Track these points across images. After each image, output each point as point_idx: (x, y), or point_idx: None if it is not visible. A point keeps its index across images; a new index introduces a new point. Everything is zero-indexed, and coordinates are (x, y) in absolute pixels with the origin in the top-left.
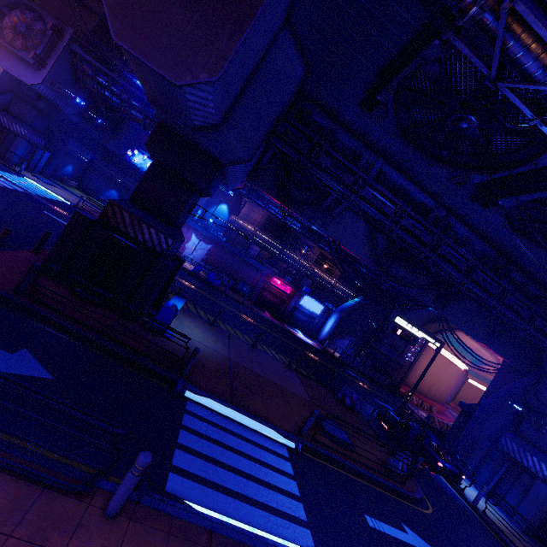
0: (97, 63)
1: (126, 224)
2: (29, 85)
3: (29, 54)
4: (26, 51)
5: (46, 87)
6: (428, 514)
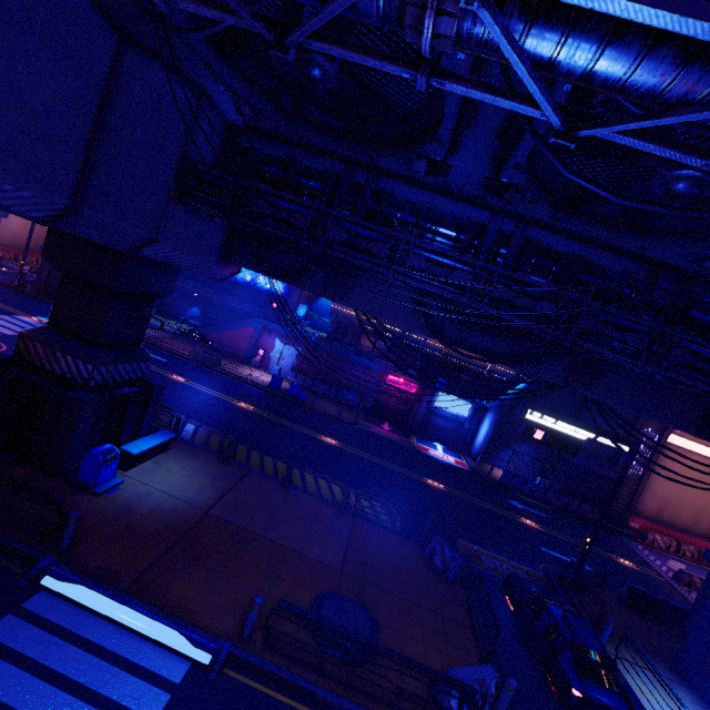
0: None
1: (40, 357)
2: None
3: None
4: None
5: None
6: None
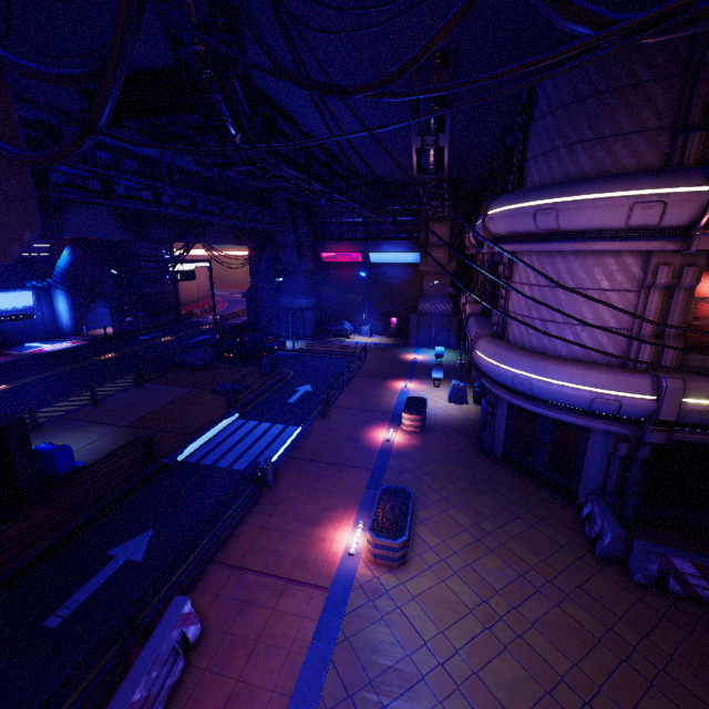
0: None
1: None
2: None
3: None
4: None
5: None
6: (293, 375)
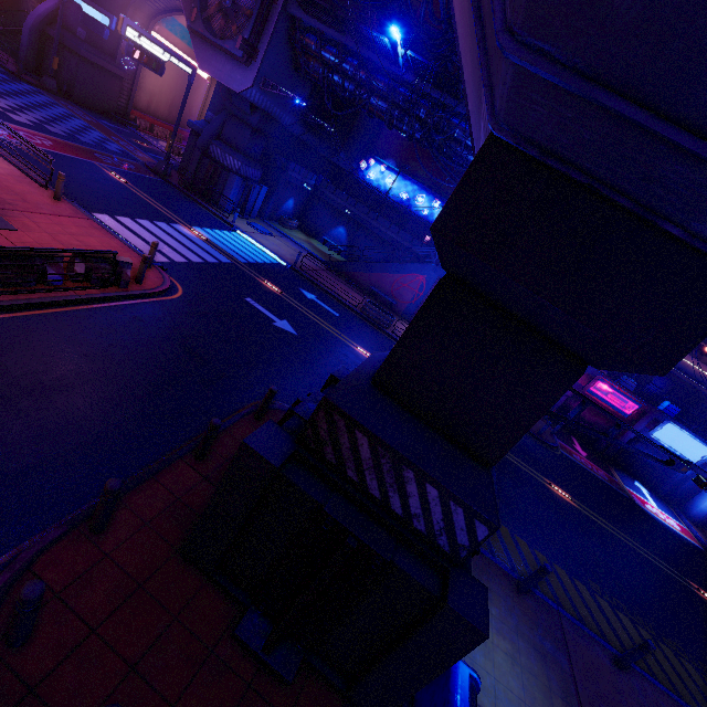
0: (322, 27)
1: (360, 463)
2: (240, 94)
3: (236, 42)
4: (233, 39)
5: (258, 91)
6: None
